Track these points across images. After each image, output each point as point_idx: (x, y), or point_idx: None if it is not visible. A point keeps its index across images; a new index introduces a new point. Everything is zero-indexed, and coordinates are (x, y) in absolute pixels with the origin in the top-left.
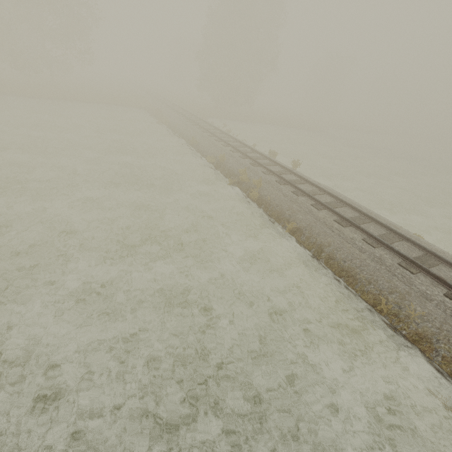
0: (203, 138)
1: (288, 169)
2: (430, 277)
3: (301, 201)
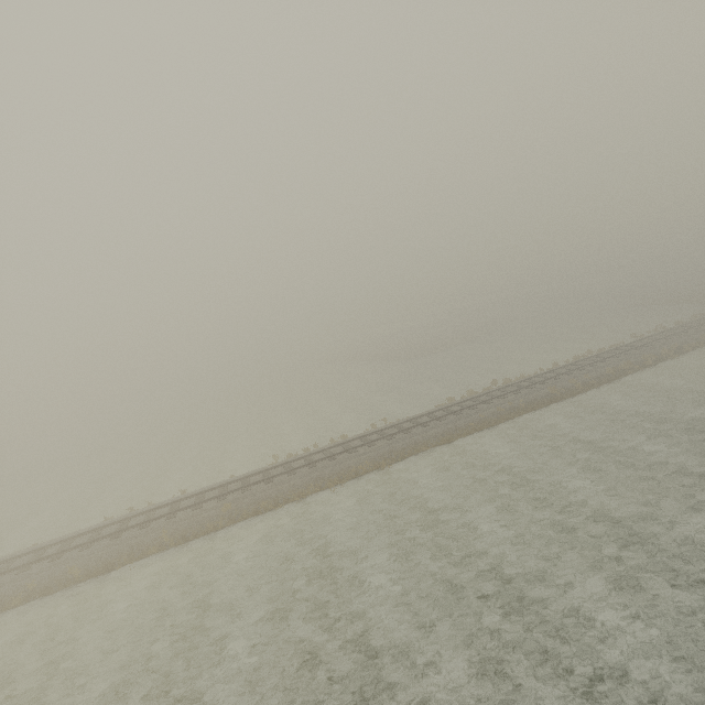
0: None
1: None
2: (39, 562)
3: None
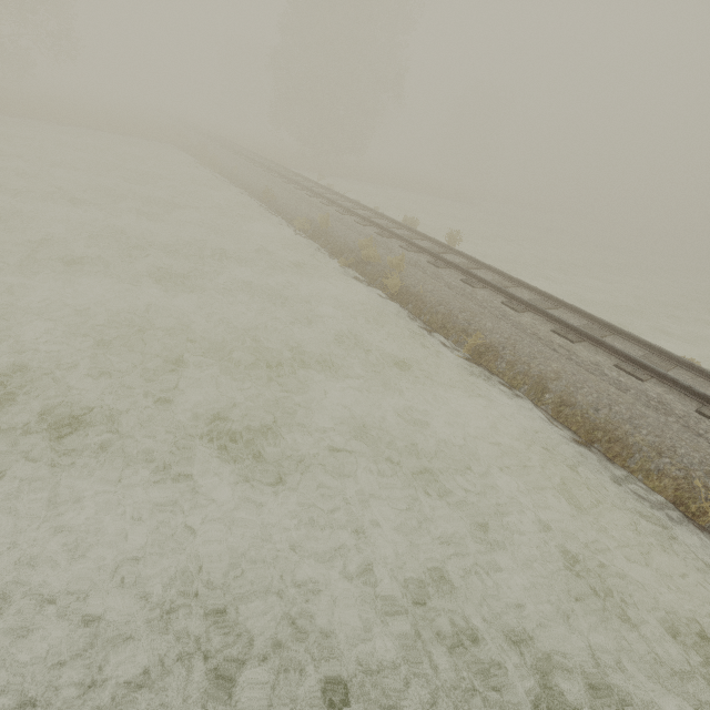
0: (286, 192)
1: (444, 245)
2: None
3: (483, 297)
